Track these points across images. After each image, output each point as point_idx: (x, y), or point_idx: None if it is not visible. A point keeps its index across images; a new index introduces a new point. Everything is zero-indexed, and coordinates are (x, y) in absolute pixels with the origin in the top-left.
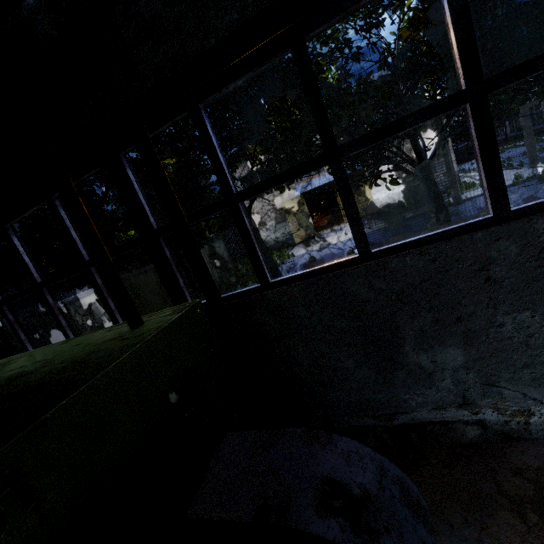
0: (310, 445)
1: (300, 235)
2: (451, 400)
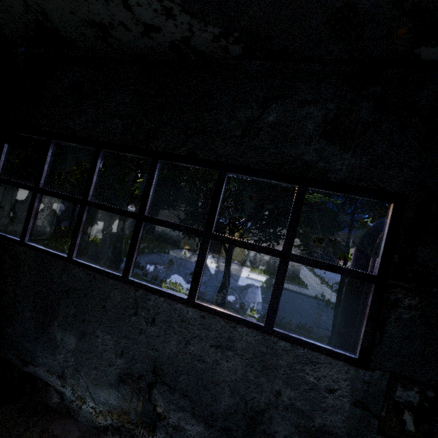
0: None
1: (187, 243)
2: (57, 370)
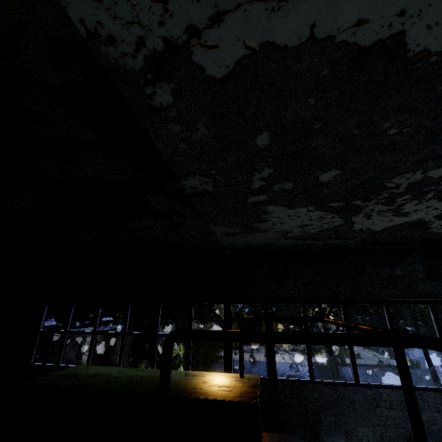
0: (301, 440)
1: None
2: None
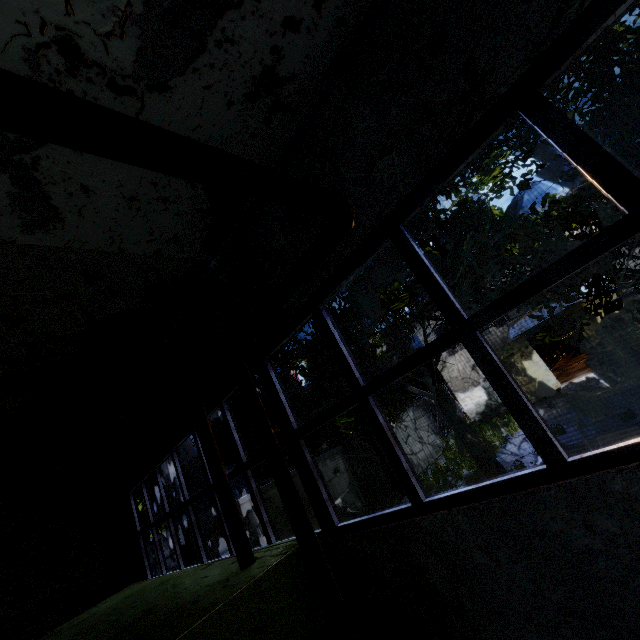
0: None
1: (533, 390)
2: None
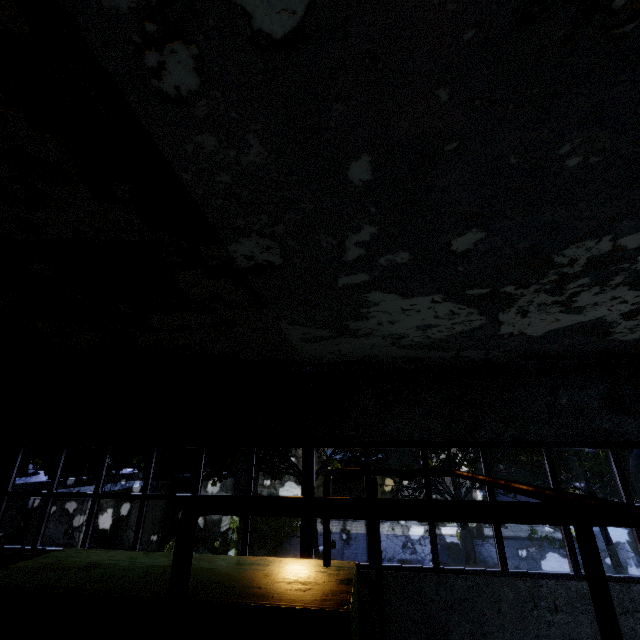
0: None
1: None
2: None
